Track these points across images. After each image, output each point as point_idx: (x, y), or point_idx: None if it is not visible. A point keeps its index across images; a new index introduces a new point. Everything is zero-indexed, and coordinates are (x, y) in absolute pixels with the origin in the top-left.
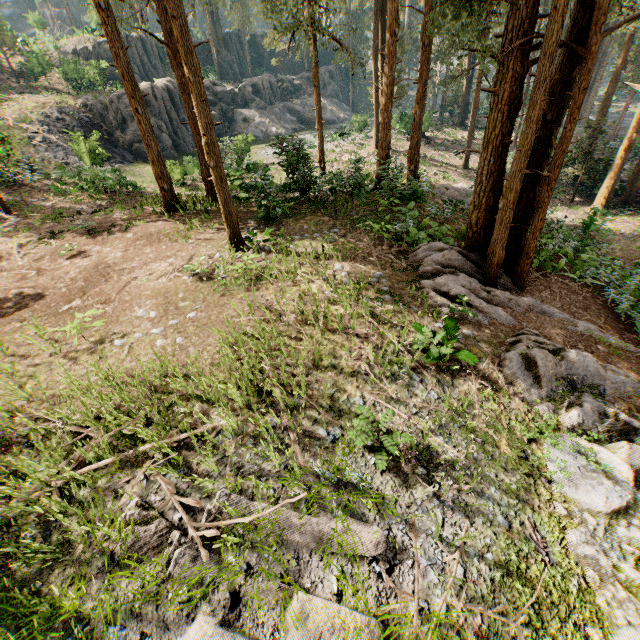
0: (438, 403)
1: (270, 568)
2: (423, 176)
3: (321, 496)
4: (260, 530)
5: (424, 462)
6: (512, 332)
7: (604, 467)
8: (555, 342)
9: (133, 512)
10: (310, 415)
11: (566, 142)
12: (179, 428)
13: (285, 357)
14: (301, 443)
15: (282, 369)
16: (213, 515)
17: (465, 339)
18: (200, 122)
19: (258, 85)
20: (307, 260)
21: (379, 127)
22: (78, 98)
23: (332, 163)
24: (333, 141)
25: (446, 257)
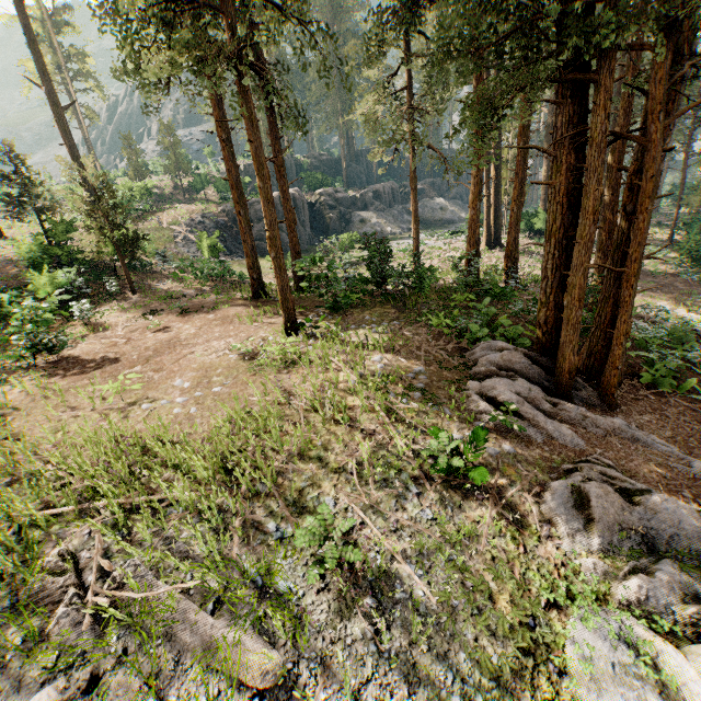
0: (430, 525)
1: (137, 659)
2: (526, 273)
3: (237, 597)
4: (153, 615)
5: (366, 588)
6: (575, 457)
7: (666, 677)
8: (642, 481)
9: (52, 559)
10: (269, 505)
11: (641, 234)
12: (139, 491)
13: (275, 441)
14: (245, 533)
15: (257, 450)
16: (117, 584)
17: (501, 455)
18: (265, 220)
19: (379, 191)
20: (349, 349)
21: (490, 225)
22: (220, 206)
23: (433, 259)
24: (444, 239)
25: (505, 358)
